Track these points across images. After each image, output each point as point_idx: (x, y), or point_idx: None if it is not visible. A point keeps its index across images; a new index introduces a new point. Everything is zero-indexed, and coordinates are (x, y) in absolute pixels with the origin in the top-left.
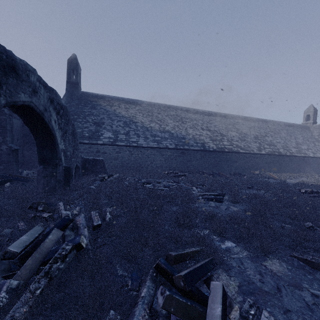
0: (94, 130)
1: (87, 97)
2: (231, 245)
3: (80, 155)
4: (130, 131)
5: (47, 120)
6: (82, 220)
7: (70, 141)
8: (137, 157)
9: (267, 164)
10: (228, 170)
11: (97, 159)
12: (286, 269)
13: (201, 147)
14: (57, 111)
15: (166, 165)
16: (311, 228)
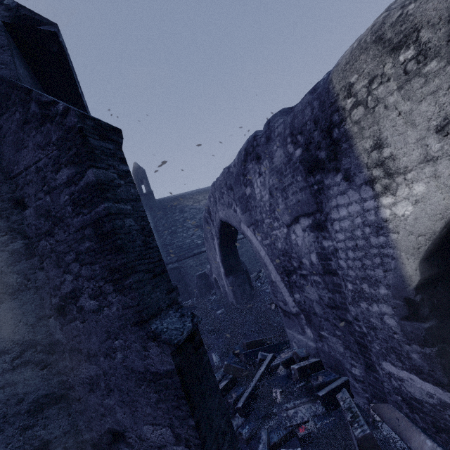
0: (202, 234)
1: (167, 203)
2: None
3: None
4: None
5: None
6: None
7: None
8: None
9: None
10: None
11: None
12: None
13: None
14: None
15: None
16: None
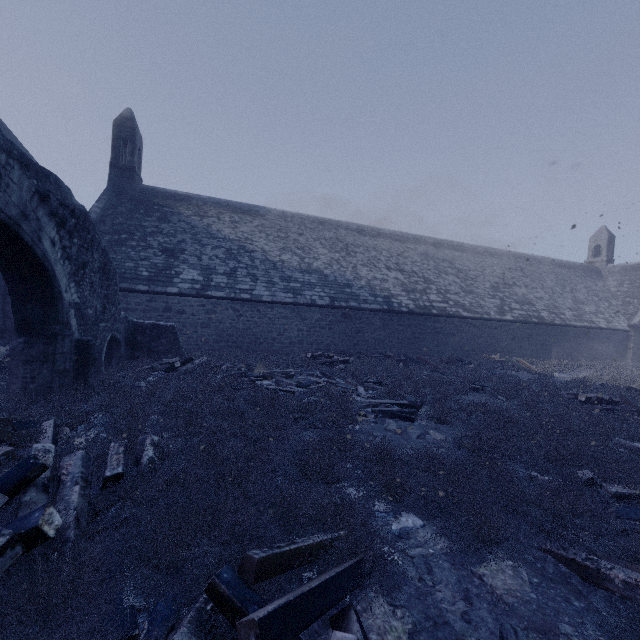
0: (161, 264)
1: (152, 198)
2: (412, 524)
3: (123, 317)
4: (239, 268)
5: (29, 239)
6: (75, 466)
7: (95, 285)
8: (250, 322)
9: (516, 341)
10: (438, 352)
11: (162, 325)
12: (526, 585)
13: (383, 305)
14: (59, 220)
15: (310, 339)
16: (590, 484)
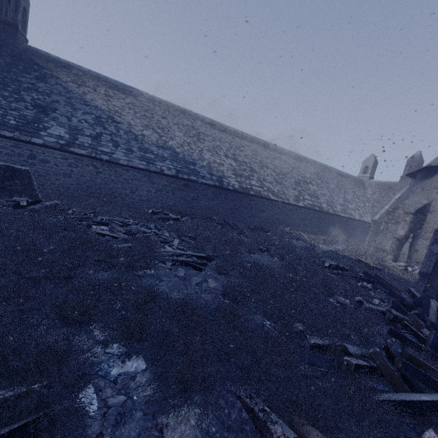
0: (31, 117)
1: (34, 58)
2: (134, 369)
3: None
4: (104, 134)
5: None
6: None
7: None
8: (107, 179)
9: (302, 220)
10: (250, 221)
11: (17, 168)
12: (201, 437)
13: (216, 182)
14: None
15: (157, 199)
16: (299, 335)
